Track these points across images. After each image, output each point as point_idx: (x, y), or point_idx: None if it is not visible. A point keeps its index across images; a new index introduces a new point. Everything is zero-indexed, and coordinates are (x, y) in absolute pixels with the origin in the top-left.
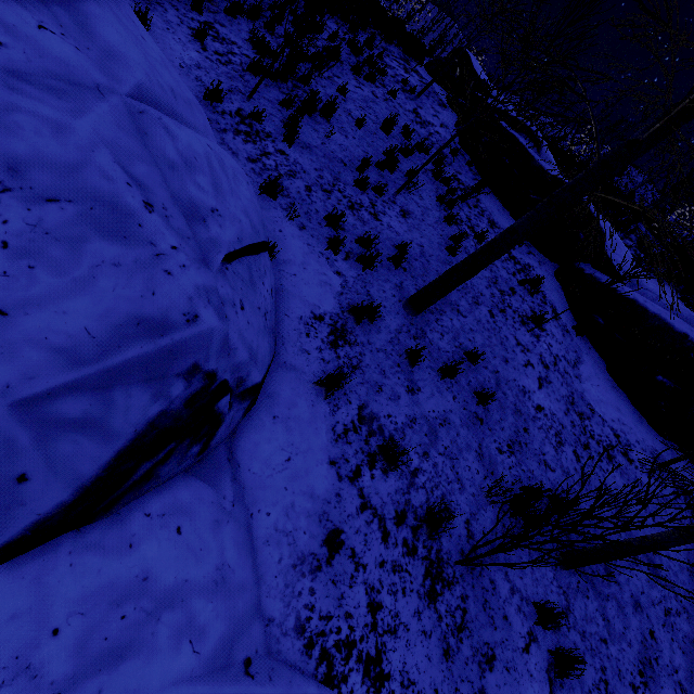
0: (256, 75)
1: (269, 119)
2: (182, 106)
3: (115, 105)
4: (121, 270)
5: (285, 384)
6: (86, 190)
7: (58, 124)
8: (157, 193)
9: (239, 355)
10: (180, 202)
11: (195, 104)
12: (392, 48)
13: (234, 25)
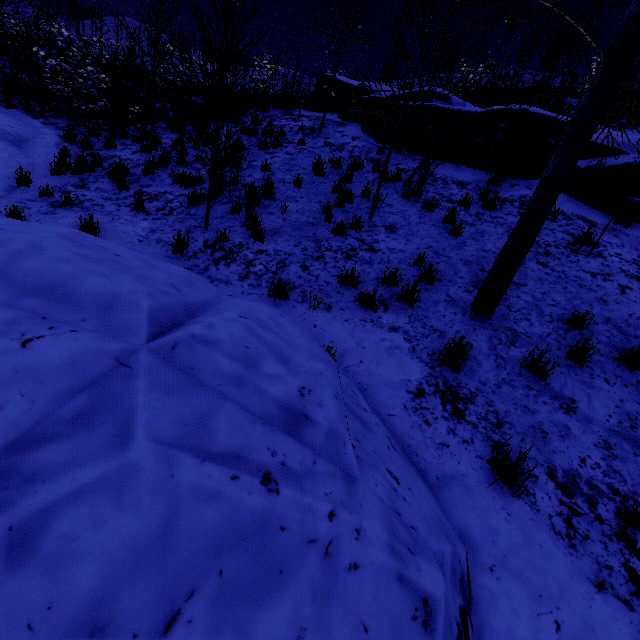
0: (198, 205)
1: (232, 232)
2: (188, 292)
3: (148, 368)
4: (310, 636)
5: (461, 508)
6: (197, 549)
7: (112, 480)
8: (253, 440)
9: (446, 557)
10: (273, 419)
11: (191, 277)
12: (272, 113)
13: (156, 179)
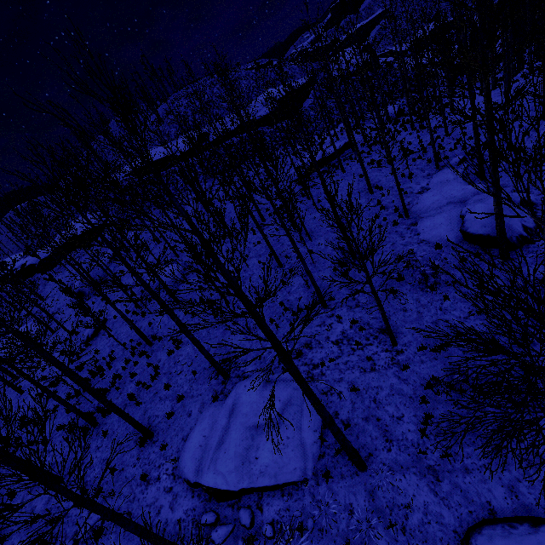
0: None
1: None
2: None
3: None
4: None
5: None
6: None
7: None
8: None
9: None
10: None
11: None
12: None
13: None
